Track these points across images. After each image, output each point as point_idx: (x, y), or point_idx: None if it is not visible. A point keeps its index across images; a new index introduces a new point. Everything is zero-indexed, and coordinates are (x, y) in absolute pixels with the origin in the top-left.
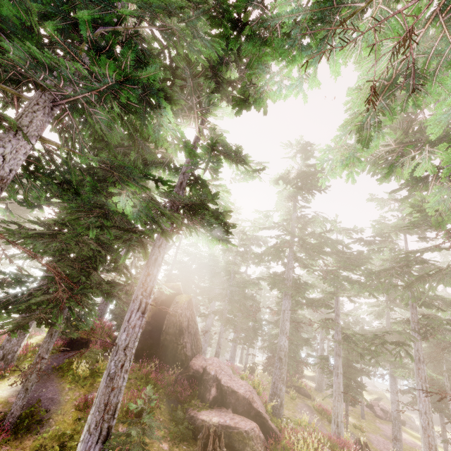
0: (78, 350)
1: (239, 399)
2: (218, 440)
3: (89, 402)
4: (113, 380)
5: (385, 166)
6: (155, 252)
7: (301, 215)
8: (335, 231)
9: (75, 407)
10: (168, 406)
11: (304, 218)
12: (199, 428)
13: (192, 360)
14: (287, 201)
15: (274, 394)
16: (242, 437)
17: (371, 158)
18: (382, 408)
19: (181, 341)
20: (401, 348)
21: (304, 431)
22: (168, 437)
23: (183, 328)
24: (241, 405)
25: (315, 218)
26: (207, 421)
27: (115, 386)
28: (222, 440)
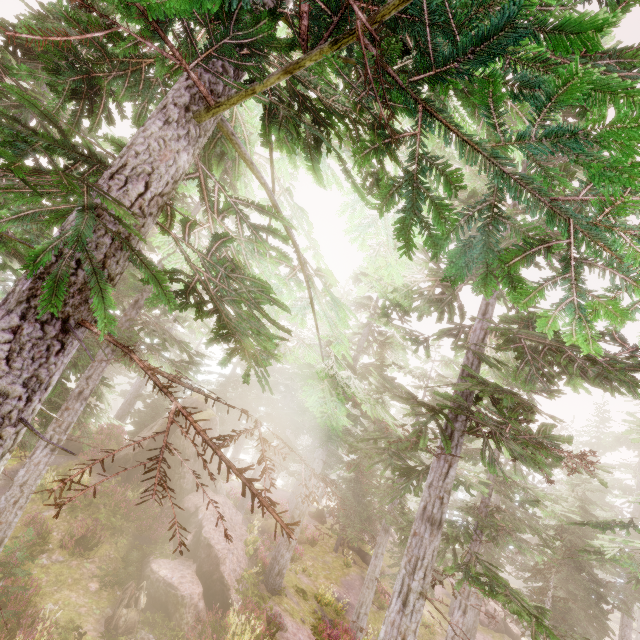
0: (71, 456)
1: (210, 556)
2: (138, 597)
3: (37, 521)
4: (2, 514)
5: (422, 302)
6: (81, 384)
7: (379, 331)
8: (428, 359)
9: (23, 522)
10: (132, 542)
11: (383, 335)
12: (144, 577)
13: (190, 494)
14: (356, 310)
15: (275, 559)
16: (176, 601)
17: (402, 289)
18: (488, 610)
19: (180, 470)
20: (446, 545)
21: (242, 615)
22: (106, 577)
23: (186, 454)
24: (208, 563)
25: (392, 339)
26: (154, 572)
27: (3, 521)
28: (142, 598)
